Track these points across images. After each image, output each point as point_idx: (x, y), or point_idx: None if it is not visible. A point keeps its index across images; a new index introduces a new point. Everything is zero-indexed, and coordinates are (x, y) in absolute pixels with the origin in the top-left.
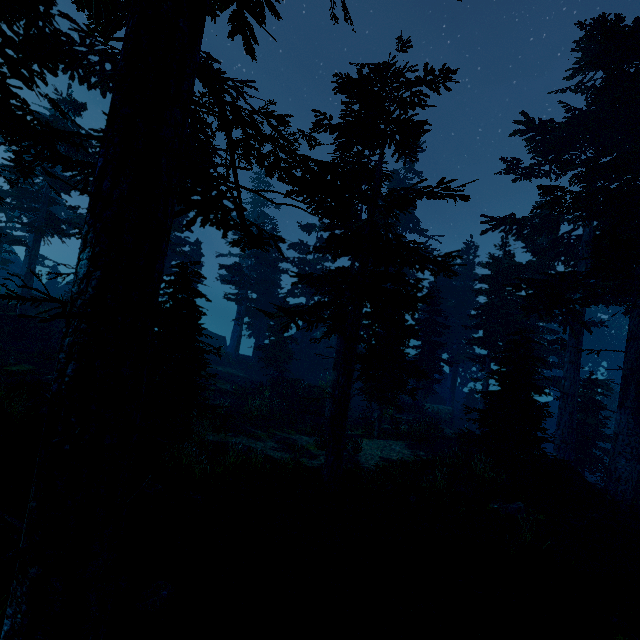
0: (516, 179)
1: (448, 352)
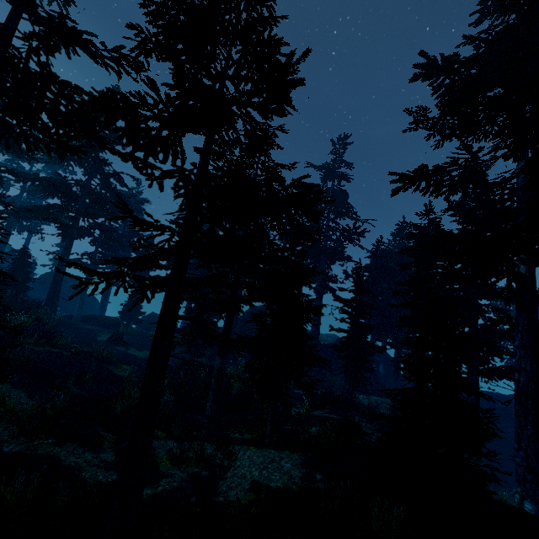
0: (429, 136)
1: (388, 337)
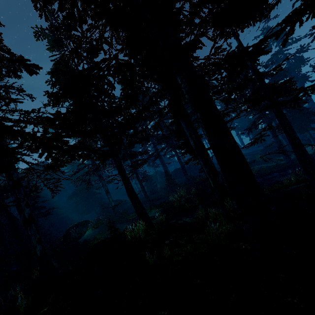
0: None
1: None
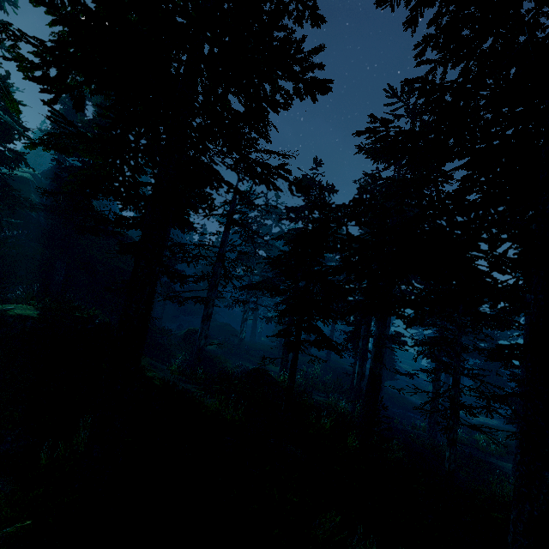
0: None
1: None
